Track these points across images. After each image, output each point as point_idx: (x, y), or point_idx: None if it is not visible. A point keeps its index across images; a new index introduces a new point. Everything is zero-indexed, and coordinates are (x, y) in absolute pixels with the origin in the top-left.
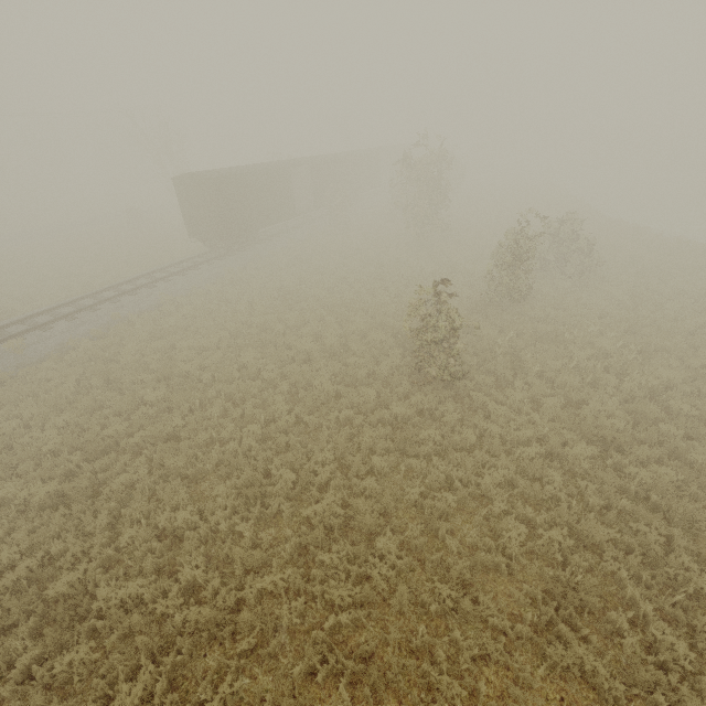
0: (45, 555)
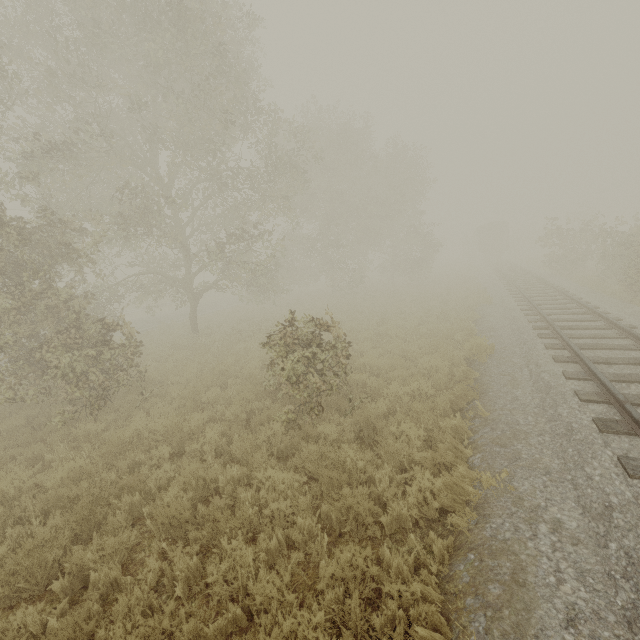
0: None
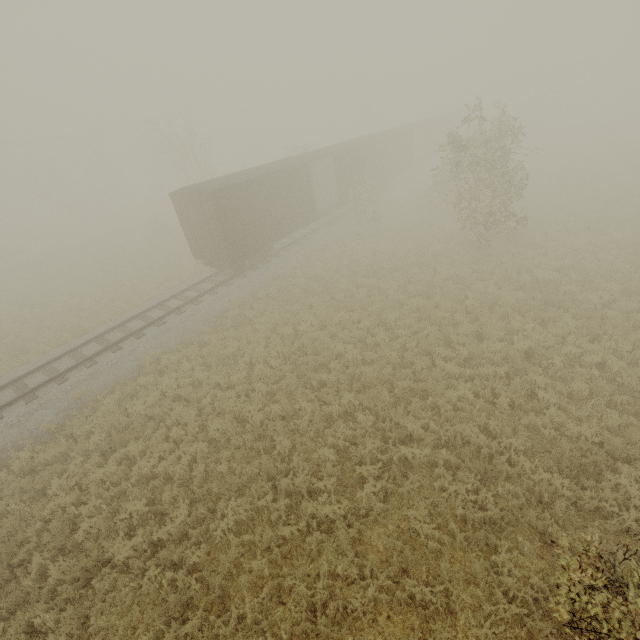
0: None
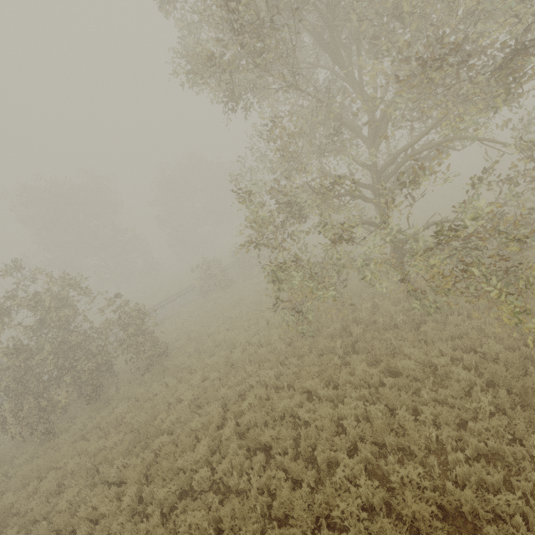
0: None
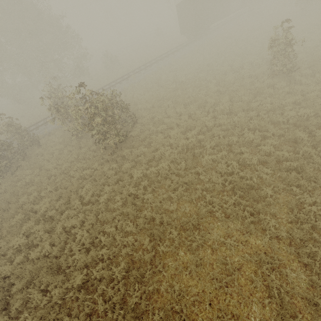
0: (151, 117)
